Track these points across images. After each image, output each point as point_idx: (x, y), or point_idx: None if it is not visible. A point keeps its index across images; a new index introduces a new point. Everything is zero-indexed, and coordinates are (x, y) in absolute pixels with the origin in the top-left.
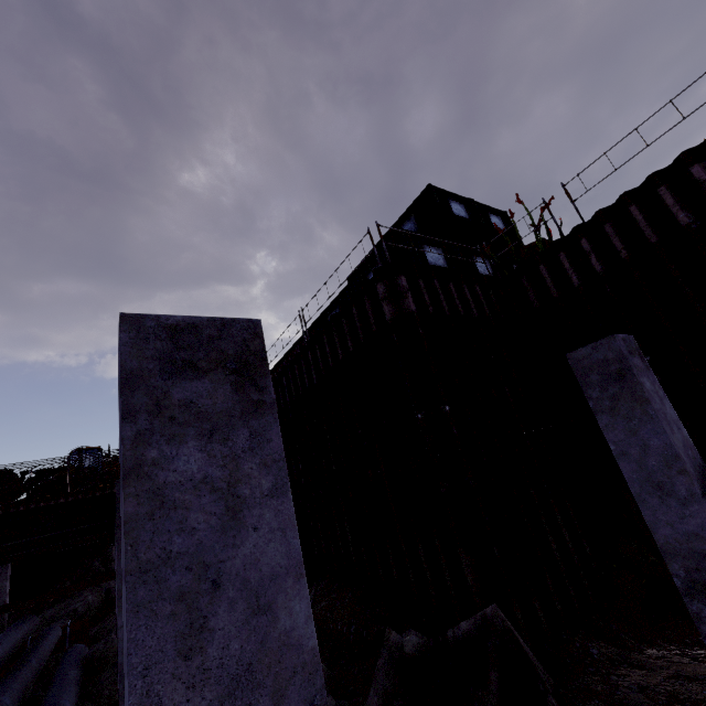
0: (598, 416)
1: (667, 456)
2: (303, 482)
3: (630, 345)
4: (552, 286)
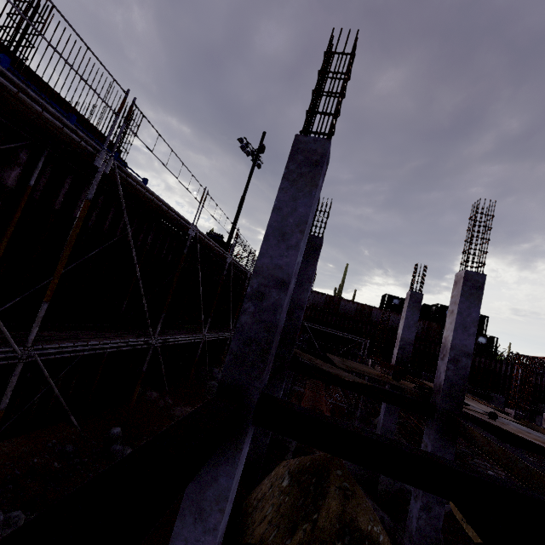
0: None
1: None
2: None
3: None
4: None
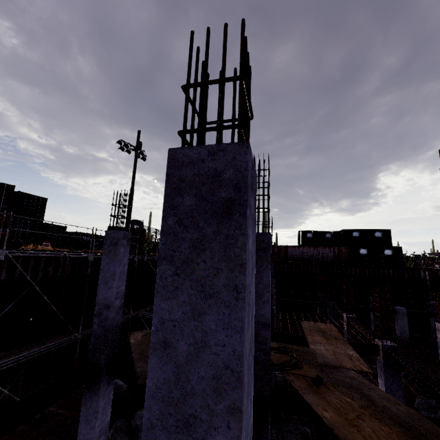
0: None
1: None
2: None
3: None
4: None
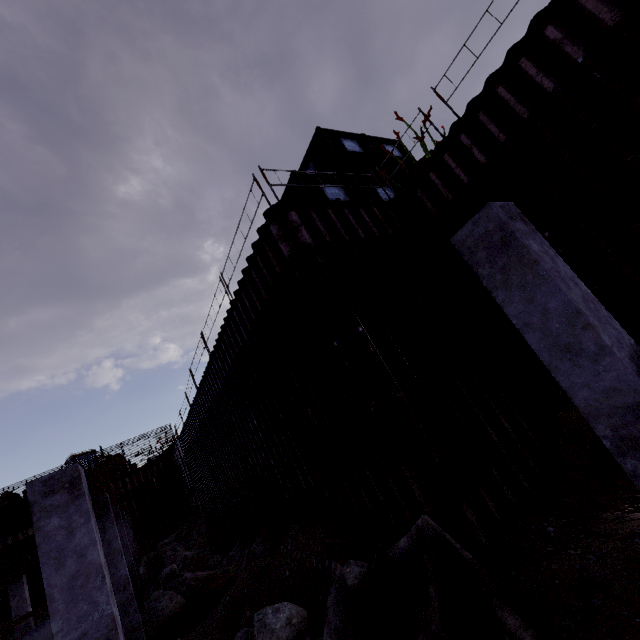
0: (494, 293)
1: (568, 314)
2: (261, 436)
3: (510, 211)
4: (444, 190)
